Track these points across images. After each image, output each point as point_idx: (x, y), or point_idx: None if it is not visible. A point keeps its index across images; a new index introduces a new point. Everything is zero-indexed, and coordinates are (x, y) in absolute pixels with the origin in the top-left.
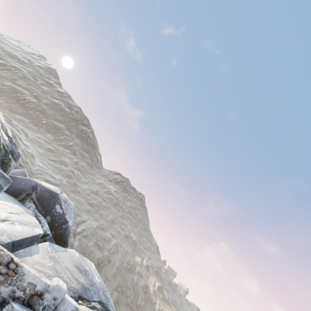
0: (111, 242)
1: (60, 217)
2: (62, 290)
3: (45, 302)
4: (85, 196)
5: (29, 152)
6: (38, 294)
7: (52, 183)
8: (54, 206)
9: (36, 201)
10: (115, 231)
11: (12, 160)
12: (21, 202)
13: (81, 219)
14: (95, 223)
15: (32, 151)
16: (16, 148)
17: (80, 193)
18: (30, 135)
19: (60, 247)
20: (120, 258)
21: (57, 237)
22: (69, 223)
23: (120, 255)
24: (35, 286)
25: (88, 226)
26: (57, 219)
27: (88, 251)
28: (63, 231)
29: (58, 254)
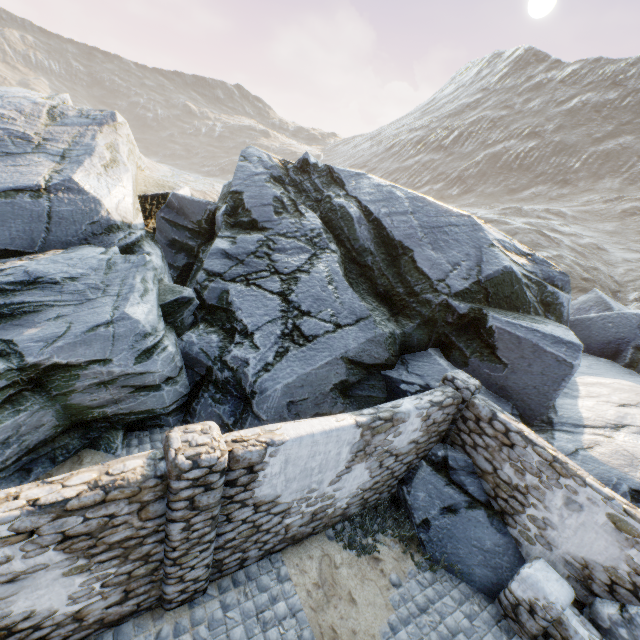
0: None
1: None
2: None
3: None
4: None
5: (584, 244)
6: None
7: None
8: None
9: None
10: None
11: (557, 293)
12: (631, 369)
13: None
14: None
15: (589, 239)
16: (551, 268)
17: None
18: (567, 211)
19: None
20: None
21: None
22: None
23: None
24: None
25: None
26: None
27: None
28: None
29: None
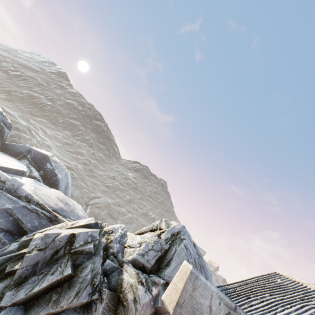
0: (126, 215)
1: (51, 172)
2: (18, 181)
3: (7, 186)
4: (102, 180)
5: (45, 143)
6: (3, 182)
7: (66, 166)
8: (45, 164)
9: (31, 160)
10: (132, 209)
11: (5, 127)
12: (19, 160)
13: (95, 195)
14: (110, 200)
15: (49, 144)
16: (7, 120)
17: (97, 177)
18: (49, 132)
19: (45, 185)
20: (134, 227)
21: (49, 185)
22: (58, 176)
23: (134, 225)
24: (0, 177)
25: (101, 201)
26: (49, 173)
27: (100, 218)
28: (54, 181)
29: (41, 187)
